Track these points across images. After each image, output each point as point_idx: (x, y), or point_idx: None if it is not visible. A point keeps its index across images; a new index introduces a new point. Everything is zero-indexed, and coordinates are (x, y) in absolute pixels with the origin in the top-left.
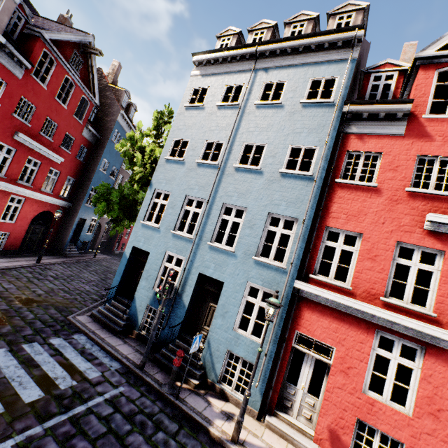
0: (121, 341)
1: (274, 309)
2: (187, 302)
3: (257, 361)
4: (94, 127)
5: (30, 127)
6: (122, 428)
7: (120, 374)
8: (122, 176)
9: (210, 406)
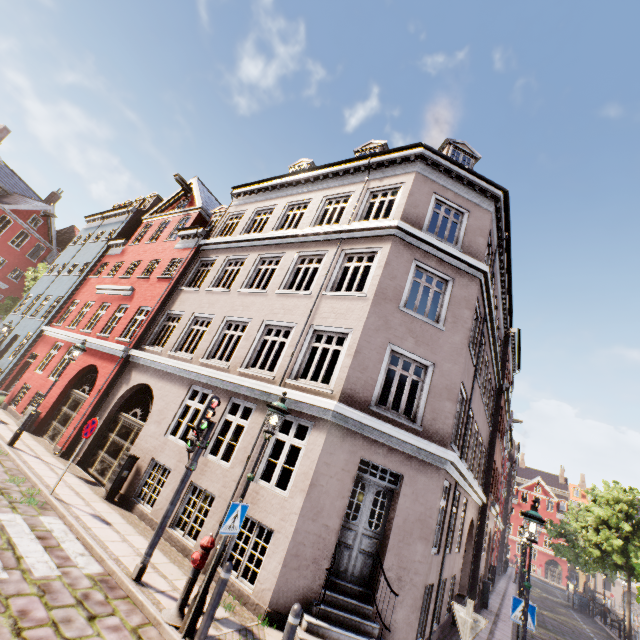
0: None
1: (3, 326)
2: (1, 351)
3: None
4: None
5: None
6: None
7: None
8: None
9: None
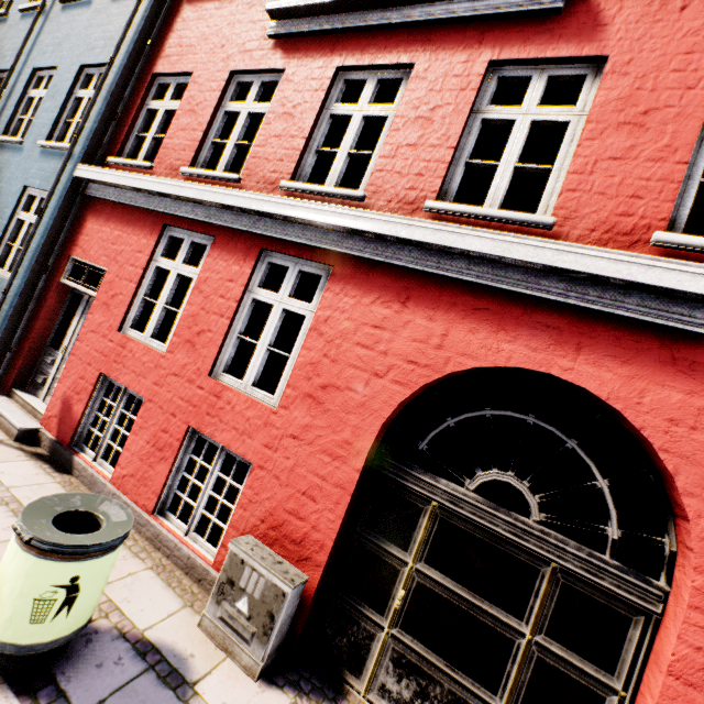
0: None
1: None
2: None
3: None
4: None
5: None
6: None
7: None
8: None
9: None
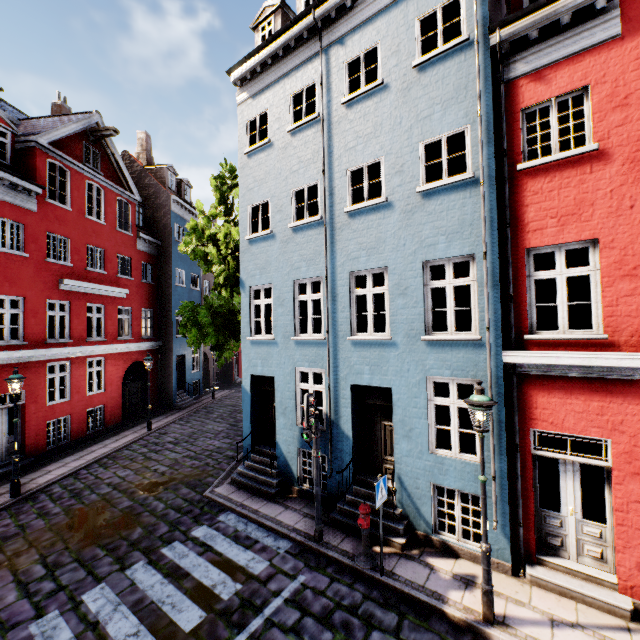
0: (281, 508)
1: (483, 412)
2: (349, 431)
3: (484, 497)
4: (148, 232)
5: (73, 266)
6: (320, 639)
7: (294, 557)
8: (208, 281)
9: (434, 572)
